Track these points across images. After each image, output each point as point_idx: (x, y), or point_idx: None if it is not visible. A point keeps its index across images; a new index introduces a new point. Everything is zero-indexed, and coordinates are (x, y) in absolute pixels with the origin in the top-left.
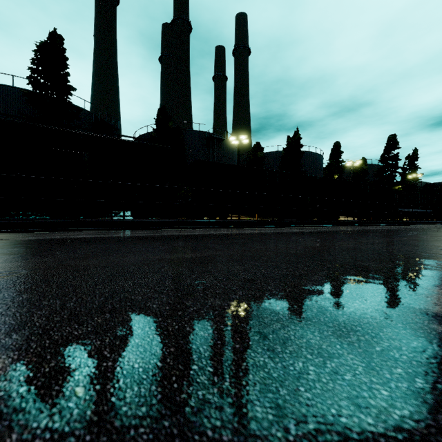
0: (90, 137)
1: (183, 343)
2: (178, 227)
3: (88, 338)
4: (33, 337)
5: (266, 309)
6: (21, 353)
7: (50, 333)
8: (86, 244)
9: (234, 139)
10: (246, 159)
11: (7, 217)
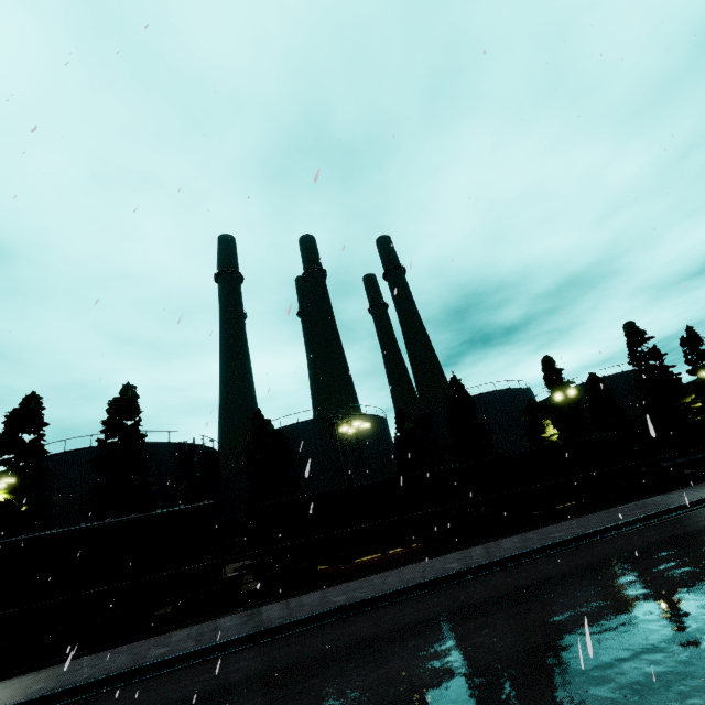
0: (113, 526)
1: None
2: (119, 685)
3: None
4: None
5: None
6: None
7: None
8: None
9: (348, 428)
10: None
11: None
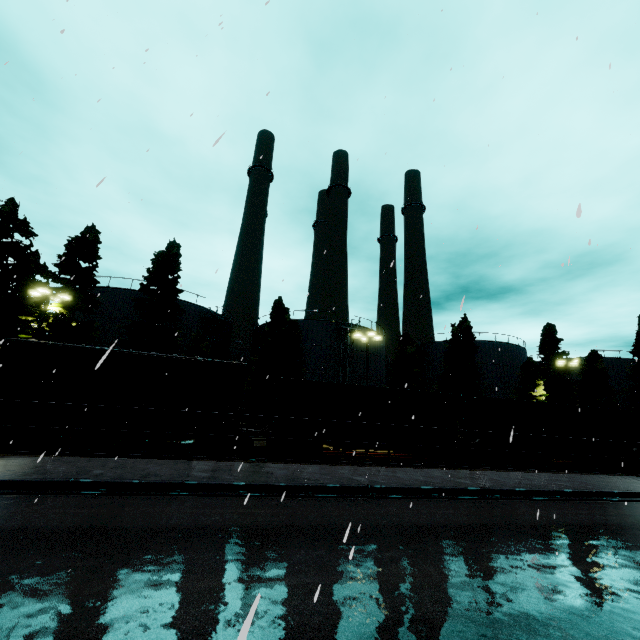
0: (159, 359)
1: None
2: (175, 493)
3: None
4: None
5: None
6: None
7: None
8: None
9: (361, 335)
10: None
11: None
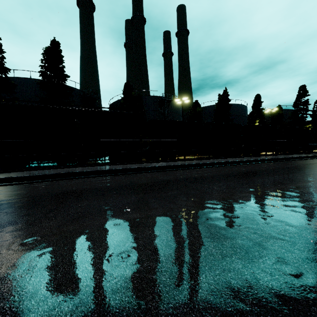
0: (80, 111)
1: (102, 310)
2: (138, 172)
3: (63, 305)
4: (40, 303)
5: (151, 282)
6: (35, 315)
7: (47, 300)
8: (76, 201)
9: (178, 100)
10: (188, 112)
11: (32, 165)
